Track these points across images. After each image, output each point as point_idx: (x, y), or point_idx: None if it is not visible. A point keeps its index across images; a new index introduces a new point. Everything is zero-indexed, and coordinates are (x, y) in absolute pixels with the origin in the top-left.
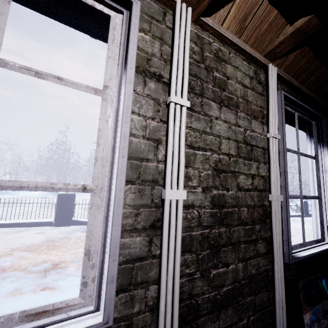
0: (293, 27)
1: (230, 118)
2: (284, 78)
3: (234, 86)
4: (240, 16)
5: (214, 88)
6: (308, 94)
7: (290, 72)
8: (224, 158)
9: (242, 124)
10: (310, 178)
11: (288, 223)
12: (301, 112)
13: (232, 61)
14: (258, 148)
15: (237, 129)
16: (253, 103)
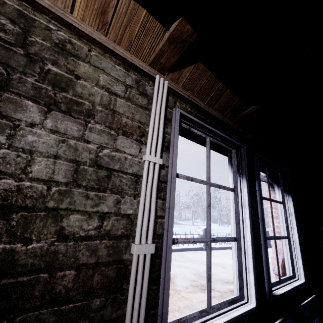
0: (168, 33)
1: (68, 128)
2: (183, 95)
3: (89, 90)
4: (95, 6)
5: (41, 84)
6: (219, 118)
7: (192, 90)
8: (33, 186)
9: (95, 139)
10: (231, 213)
11: (166, 287)
12: (214, 137)
13: (94, 60)
14: (123, 175)
15: (82, 145)
16: (126, 115)
